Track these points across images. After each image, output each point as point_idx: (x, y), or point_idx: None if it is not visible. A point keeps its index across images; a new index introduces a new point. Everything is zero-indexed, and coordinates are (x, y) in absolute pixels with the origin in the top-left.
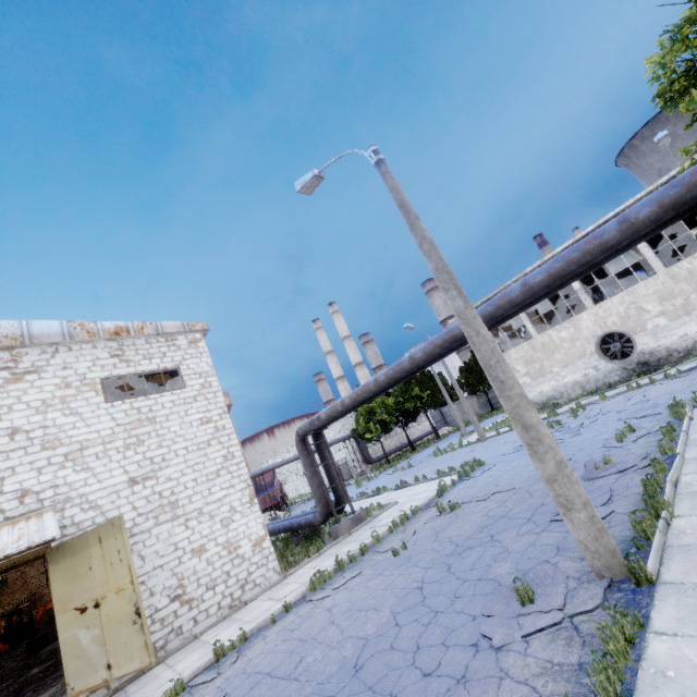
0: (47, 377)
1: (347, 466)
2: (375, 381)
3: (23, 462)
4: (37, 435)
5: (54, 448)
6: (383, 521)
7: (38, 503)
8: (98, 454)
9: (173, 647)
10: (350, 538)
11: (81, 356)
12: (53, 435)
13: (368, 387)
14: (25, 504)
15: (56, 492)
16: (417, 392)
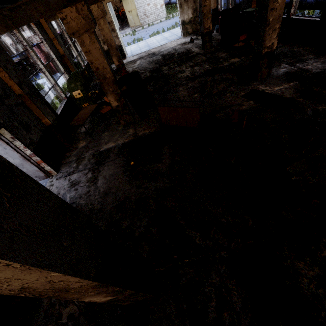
0: None
1: None
2: None
3: None
4: None
5: None
6: None
7: None
8: None
9: (145, 25)
10: None
11: None
12: None
13: None
14: None
15: None
16: None
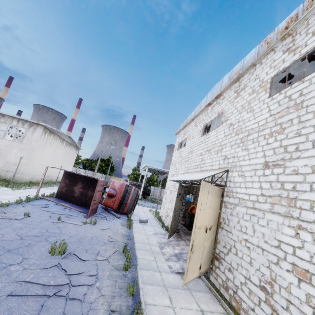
0: (247, 90)
1: None
2: None
3: (229, 141)
4: (235, 126)
5: (239, 134)
6: None
7: (227, 164)
8: (253, 139)
9: None
10: None
11: (264, 66)
12: (240, 126)
13: None
14: (224, 163)
15: (233, 160)
16: None
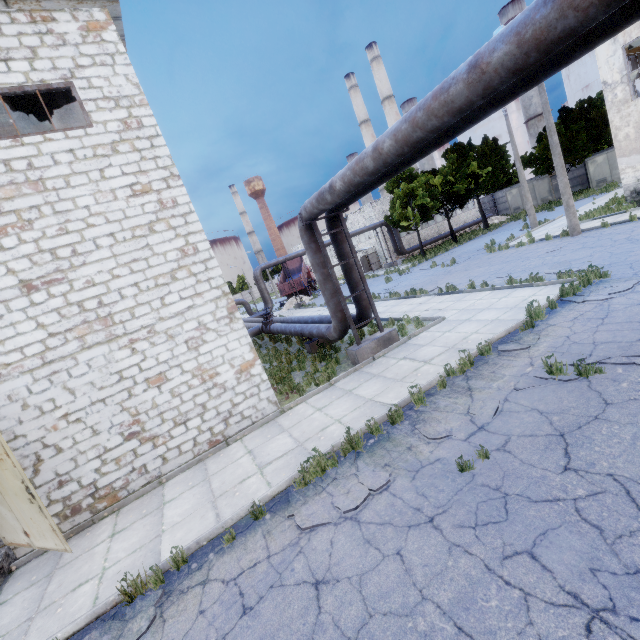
0: None
1: (377, 256)
2: (471, 70)
3: None
4: None
5: None
6: (425, 350)
7: None
8: None
9: (138, 486)
10: (373, 367)
11: None
12: None
13: (447, 93)
14: None
15: None
16: (474, 169)
